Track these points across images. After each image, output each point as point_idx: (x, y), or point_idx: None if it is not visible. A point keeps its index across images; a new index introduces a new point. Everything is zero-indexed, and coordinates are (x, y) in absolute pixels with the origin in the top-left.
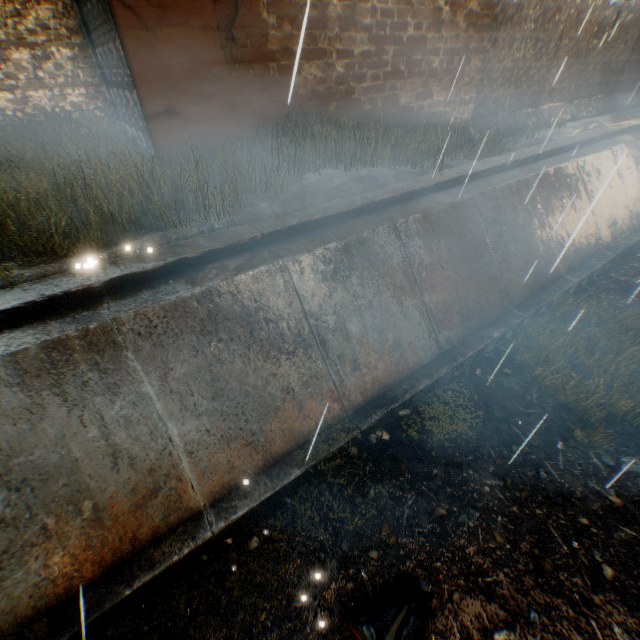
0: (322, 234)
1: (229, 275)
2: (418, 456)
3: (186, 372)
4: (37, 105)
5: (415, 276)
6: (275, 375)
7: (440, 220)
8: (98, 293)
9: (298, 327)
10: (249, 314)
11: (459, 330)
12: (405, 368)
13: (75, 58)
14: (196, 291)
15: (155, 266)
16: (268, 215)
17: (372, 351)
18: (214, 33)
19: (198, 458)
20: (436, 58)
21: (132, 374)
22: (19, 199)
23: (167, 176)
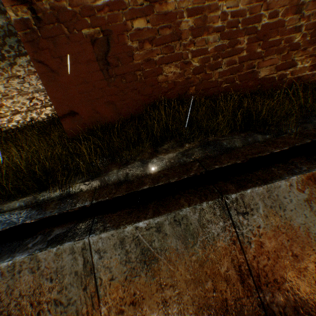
0: (145, 204)
1: (39, 248)
2: None
3: None
4: None
5: (249, 264)
6: None
7: (291, 193)
8: None
9: (87, 313)
10: (42, 292)
11: None
12: None
13: None
14: (4, 264)
15: (4, 228)
16: (113, 180)
17: None
18: (94, 62)
19: None
20: (296, 33)
21: None
22: None
23: (49, 156)
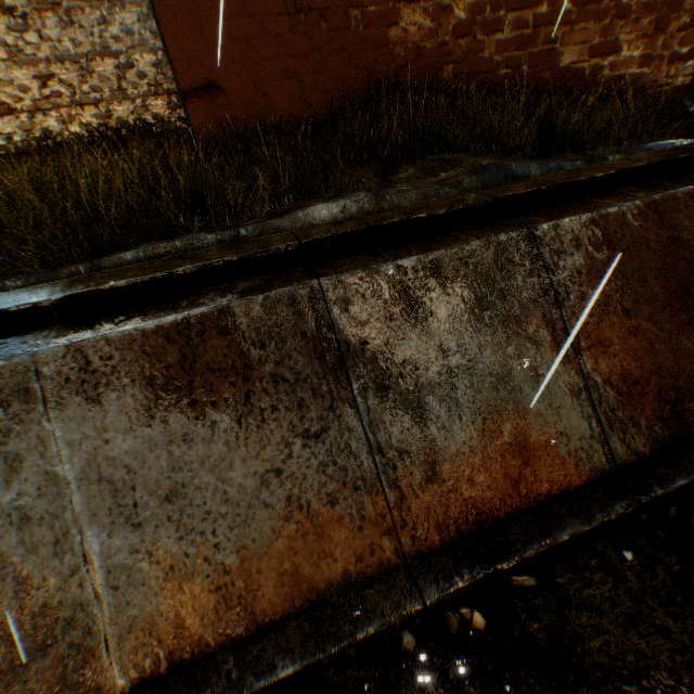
0: (398, 246)
1: (226, 300)
2: (544, 690)
3: (130, 449)
4: (119, 119)
5: (565, 323)
6: (279, 472)
7: (623, 227)
8: (49, 316)
9: (331, 394)
10: (248, 365)
11: (654, 429)
12: (532, 489)
13: (158, 64)
14: (167, 321)
15: (130, 282)
16: (322, 219)
17: (467, 450)
18: None
19: (126, 598)
20: None
21: (46, 442)
22: (0, 193)
23: (184, 164)
